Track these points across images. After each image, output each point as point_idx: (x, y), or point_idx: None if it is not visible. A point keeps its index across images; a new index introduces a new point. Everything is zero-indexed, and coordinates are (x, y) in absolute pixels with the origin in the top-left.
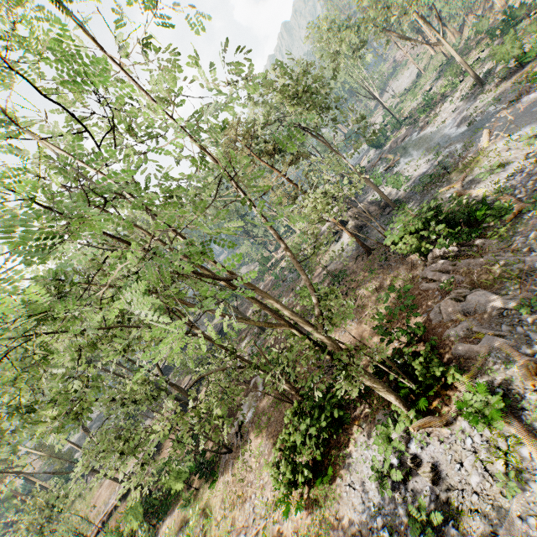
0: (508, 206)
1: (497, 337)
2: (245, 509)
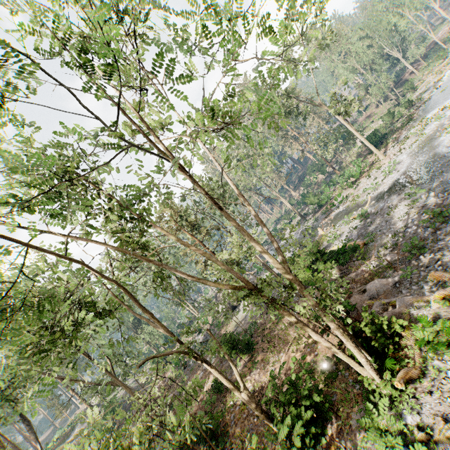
0: (356, 245)
1: (405, 296)
2: None
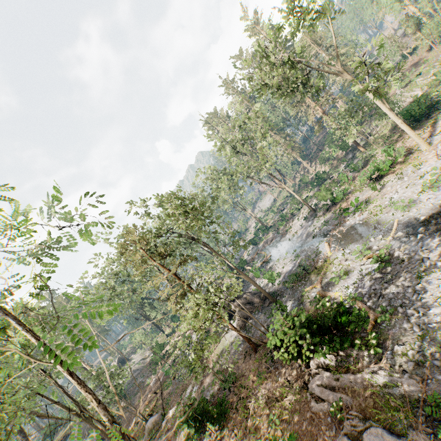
0: (364, 314)
1: None
2: None
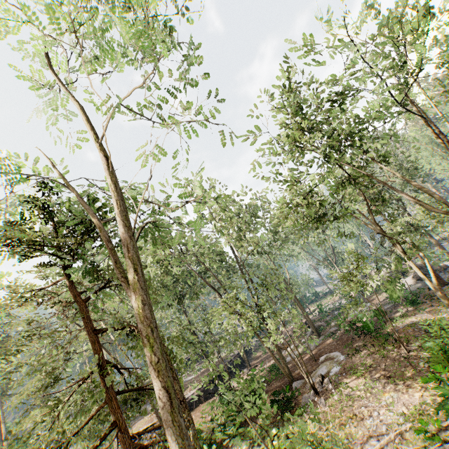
0: None
1: None
2: (365, 424)
